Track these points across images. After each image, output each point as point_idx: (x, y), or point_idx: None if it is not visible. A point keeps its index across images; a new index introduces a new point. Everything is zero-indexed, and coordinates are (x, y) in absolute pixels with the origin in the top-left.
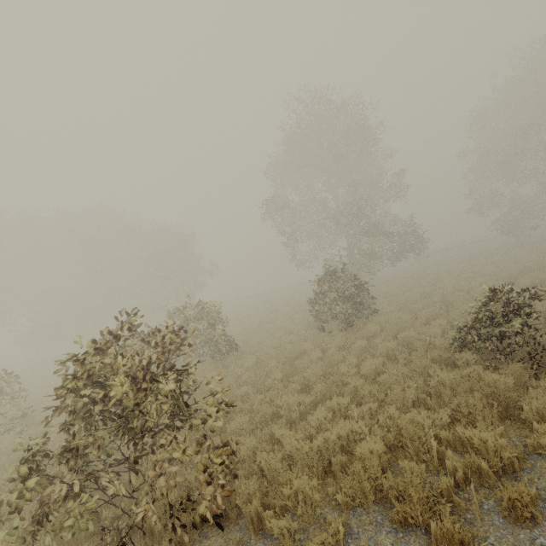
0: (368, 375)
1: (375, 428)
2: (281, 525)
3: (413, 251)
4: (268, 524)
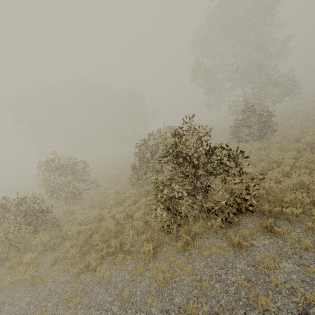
0: (289, 159)
1: (314, 179)
2: (293, 210)
3: (289, 95)
4: (284, 210)
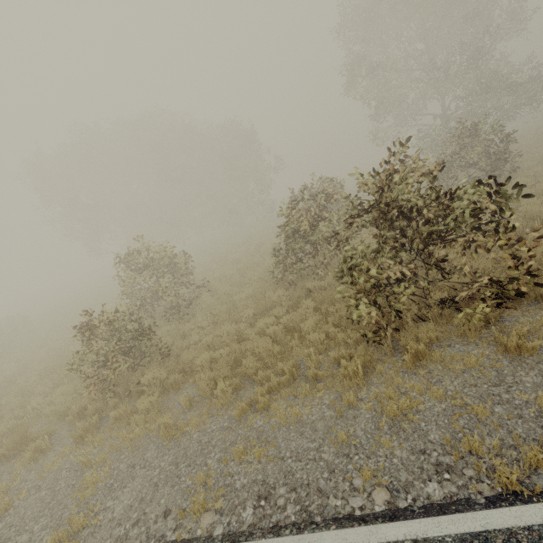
0: None
1: None
2: None
3: (530, 104)
4: None
